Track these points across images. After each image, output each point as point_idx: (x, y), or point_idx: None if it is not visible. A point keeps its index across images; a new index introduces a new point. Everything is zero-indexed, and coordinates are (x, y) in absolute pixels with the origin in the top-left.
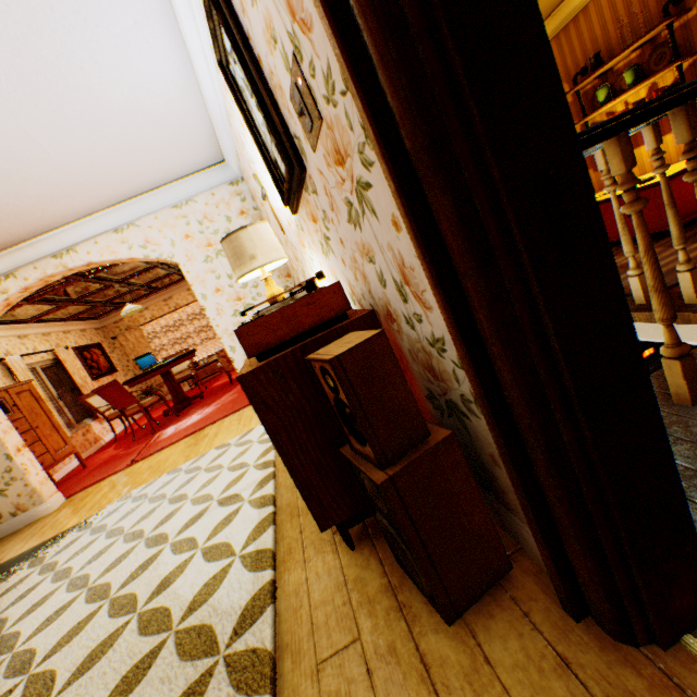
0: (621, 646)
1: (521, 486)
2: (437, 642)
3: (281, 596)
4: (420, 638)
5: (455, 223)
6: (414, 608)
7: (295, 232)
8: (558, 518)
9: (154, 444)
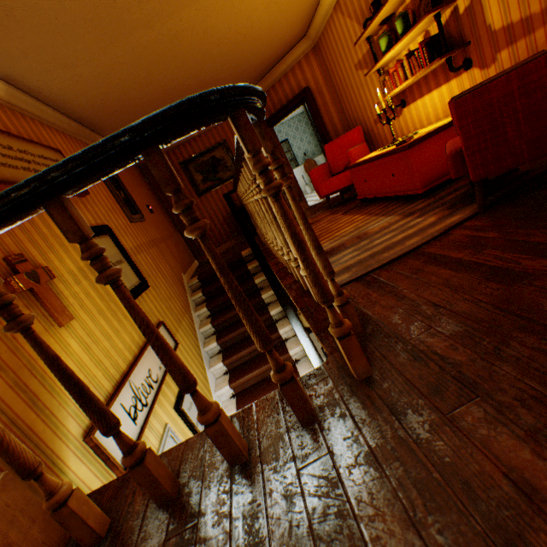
0: None
1: None
2: None
3: None
4: None
5: None
6: None
7: None
8: None
9: None
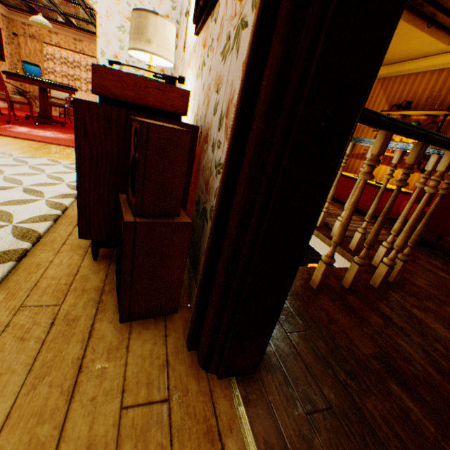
0: (200, 369)
1: (206, 268)
2: (107, 327)
3: (26, 261)
4: (98, 321)
5: (274, 73)
6: (107, 306)
7: (190, 52)
8: (213, 295)
9: (3, 130)
